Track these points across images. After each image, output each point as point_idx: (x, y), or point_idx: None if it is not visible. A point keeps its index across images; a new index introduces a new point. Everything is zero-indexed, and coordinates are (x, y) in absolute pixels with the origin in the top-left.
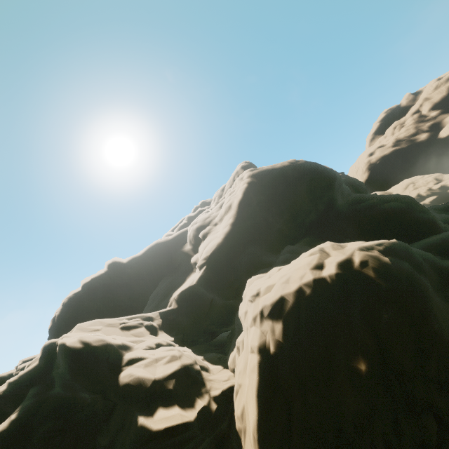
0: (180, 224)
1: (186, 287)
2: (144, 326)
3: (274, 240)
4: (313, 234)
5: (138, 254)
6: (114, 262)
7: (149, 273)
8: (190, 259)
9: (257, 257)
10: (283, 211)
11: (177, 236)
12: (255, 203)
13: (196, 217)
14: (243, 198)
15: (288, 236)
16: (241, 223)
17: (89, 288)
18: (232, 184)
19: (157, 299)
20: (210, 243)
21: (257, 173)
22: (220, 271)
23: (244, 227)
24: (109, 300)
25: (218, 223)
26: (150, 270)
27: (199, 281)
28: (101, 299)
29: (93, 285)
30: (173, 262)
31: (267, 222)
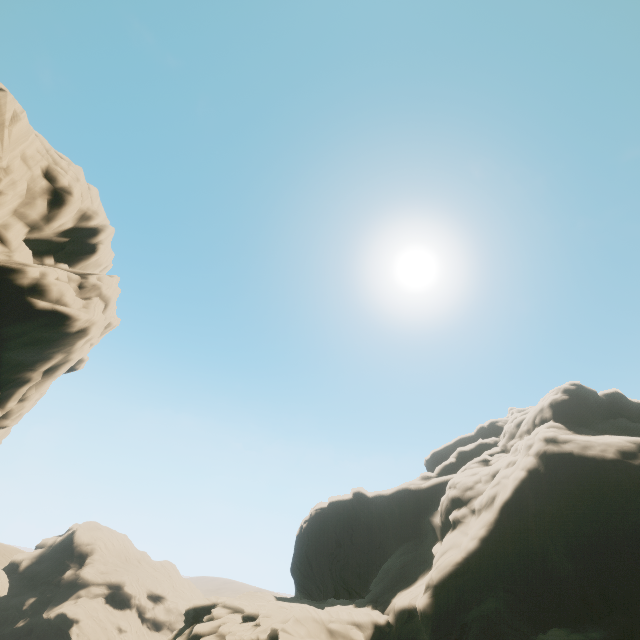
0: (445, 462)
1: (407, 602)
2: (350, 635)
3: (548, 597)
4: (618, 633)
5: (384, 492)
6: (359, 492)
7: (393, 522)
8: (434, 544)
9: (494, 625)
10: (573, 554)
11: (434, 486)
12: (532, 510)
13: (465, 465)
14: (512, 499)
15: (575, 602)
16: (497, 542)
17: (333, 510)
18: (530, 428)
19: (385, 581)
20: (448, 553)
21: (551, 454)
22: (443, 612)
23: (501, 551)
24: (348, 536)
25: (475, 513)
26: (394, 519)
27: (419, 608)
28: (341, 530)
29: (337, 509)
30: (421, 525)
31: (545, 556)
